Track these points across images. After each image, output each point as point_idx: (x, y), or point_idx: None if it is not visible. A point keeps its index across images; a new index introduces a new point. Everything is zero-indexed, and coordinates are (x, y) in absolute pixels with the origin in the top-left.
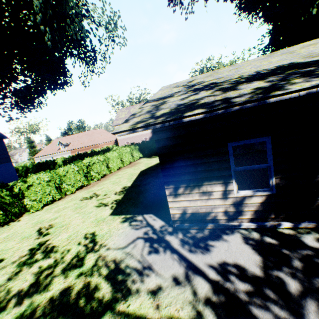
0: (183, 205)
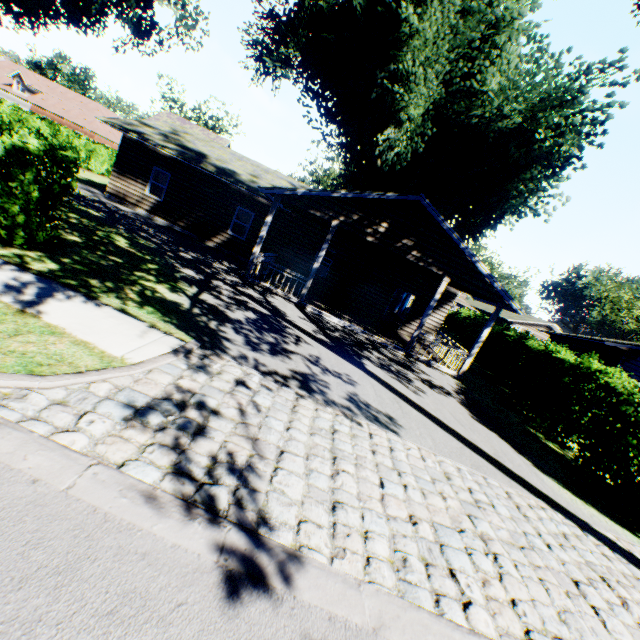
0: (118, 185)
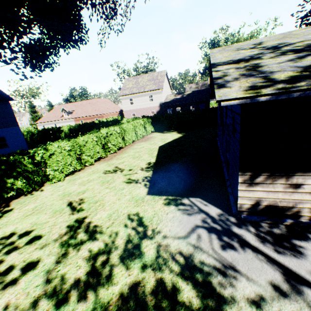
0: (257, 196)
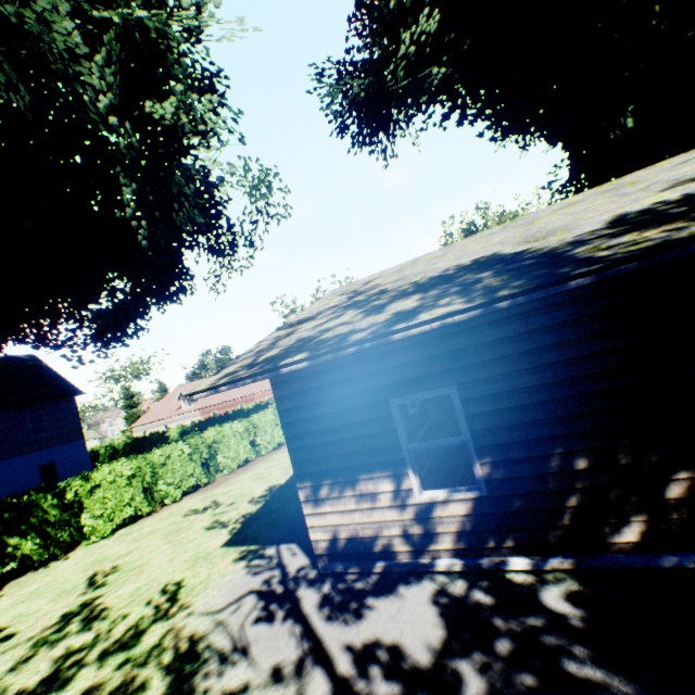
0: (331, 522)
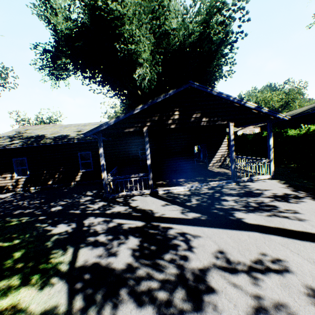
0: None
